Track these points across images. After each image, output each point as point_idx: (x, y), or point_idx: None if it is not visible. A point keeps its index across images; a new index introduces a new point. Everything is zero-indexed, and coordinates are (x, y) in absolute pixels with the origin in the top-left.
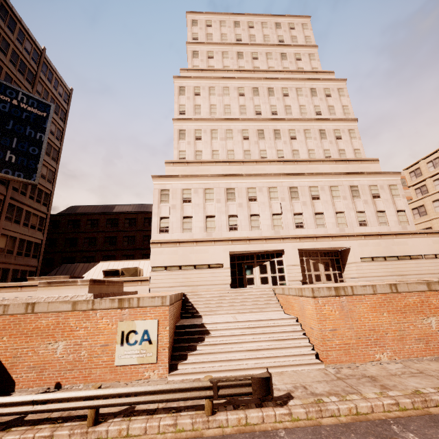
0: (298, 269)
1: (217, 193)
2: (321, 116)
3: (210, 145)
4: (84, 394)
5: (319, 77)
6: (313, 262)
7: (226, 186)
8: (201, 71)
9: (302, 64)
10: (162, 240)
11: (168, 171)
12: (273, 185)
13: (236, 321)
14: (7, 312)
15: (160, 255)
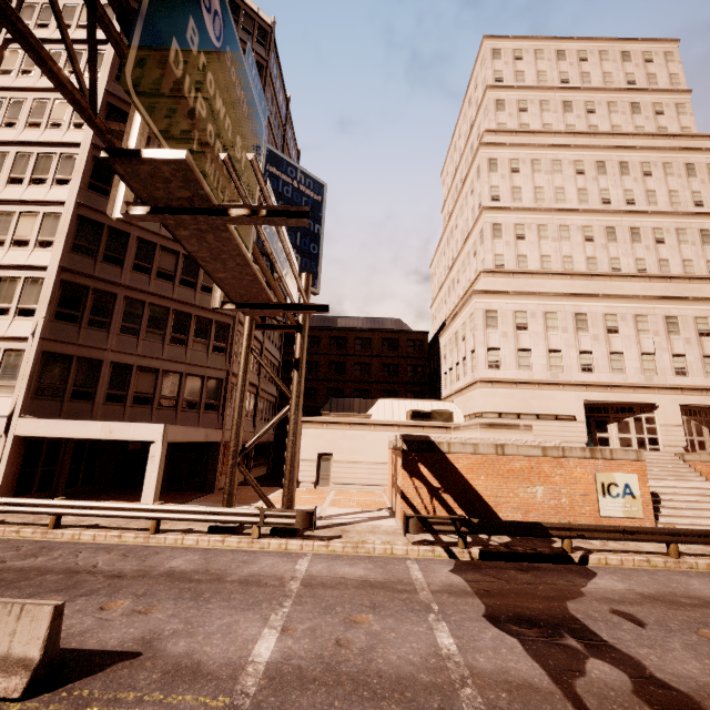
0: (679, 431)
1: (562, 319)
2: (702, 209)
3: (537, 247)
4: (667, 530)
5: (696, 144)
6: (694, 423)
7: (574, 311)
8: (515, 134)
9: (666, 120)
10: (494, 378)
11: (486, 284)
12: (641, 312)
13: (683, 487)
14: (478, 451)
15: (491, 398)
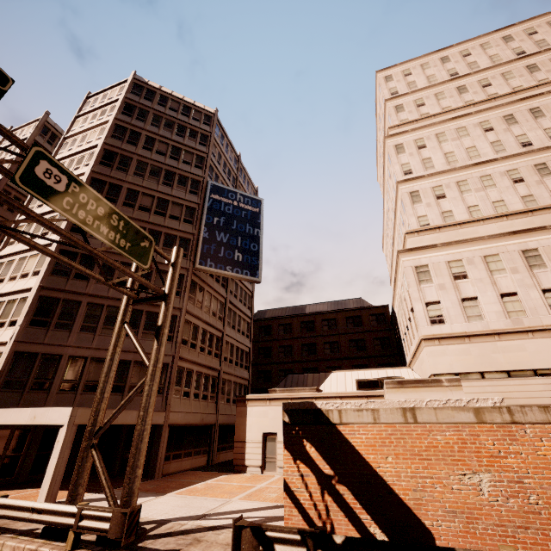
0: None
1: (506, 259)
2: None
3: (461, 201)
4: None
5: None
6: None
7: (520, 248)
8: (416, 122)
9: None
10: (440, 334)
11: (413, 244)
12: None
13: None
14: (379, 420)
15: (441, 356)
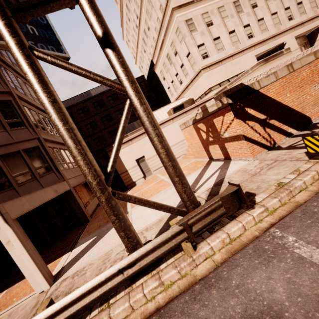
0: (298, 52)
1: (228, 9)
2: None
3: None
4: None
5: None
6: (299, 46)
7: (232, 0)
8: None
9: None
10: (209, 64)
11: (176, 4)
12: None
13: None
14: (278, 77)
15: (212, 77)
